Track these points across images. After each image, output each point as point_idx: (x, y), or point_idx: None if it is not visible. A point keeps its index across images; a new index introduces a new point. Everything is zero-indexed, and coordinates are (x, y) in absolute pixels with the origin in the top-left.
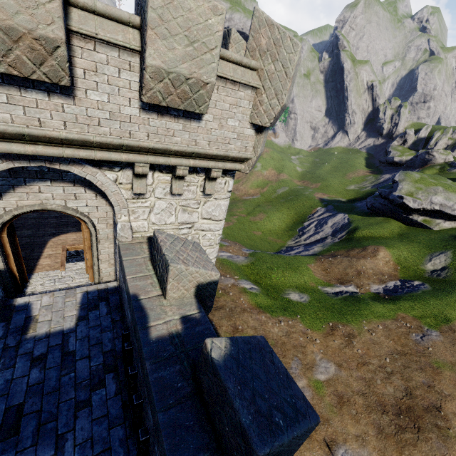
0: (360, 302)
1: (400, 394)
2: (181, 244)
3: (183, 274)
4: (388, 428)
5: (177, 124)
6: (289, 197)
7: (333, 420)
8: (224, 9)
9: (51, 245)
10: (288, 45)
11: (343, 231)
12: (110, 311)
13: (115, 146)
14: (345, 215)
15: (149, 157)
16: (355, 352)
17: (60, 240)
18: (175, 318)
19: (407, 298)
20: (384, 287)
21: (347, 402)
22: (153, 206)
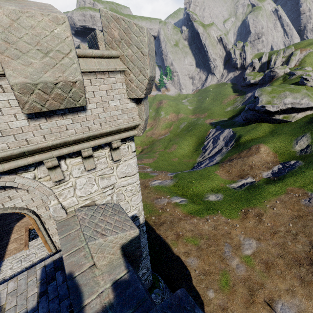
0: (258, 188)
1: (307, 248)
2: (100, 213)
3: (104, 245)
4: (307, 277)
5: (66, 120)
6: (189, 128)
7: (266, 283)
8: (64, 17)
9: (16, 229)
10: (136, 30)
11: (231, 141)
12: (65, 277)
13: (18, 155)
14: (229, 129)
15: (53, 152)
16: (266, 226)
17: (23, 223)
18: (107, 286)
19: (289, 175)
20: (271, 172)
21: (272, 266)
22: (75, 184)
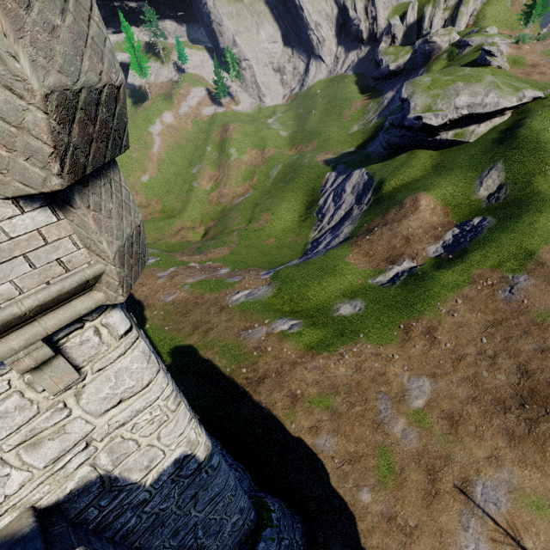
0: (424, 279)
1: (514, 378)
2: None
3: None
4: (518, 428)
5: None
6: (288, 177)
7: (455, 453)
8: None
9: None
10: None
11: (367, 193)
12: None
13: None
14: (361, 170)
15: None
16: (444, 348)
17: None
18: None
19: (474, 247)
20: (442, 244)
21: (460, 420)
22: None
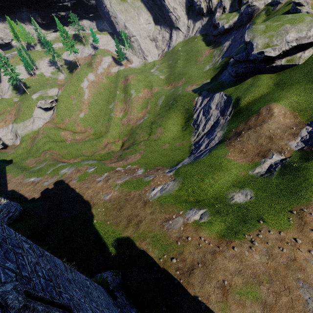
0: (299, 170)
1: None
2: None
3: None
4: None
5: None
6: (169, 103)
7: None
8: None
9: None
10: None
11: (228, 108)
12: None
13: None
14: (220, 93)
15: None
16: None
17: None
18: None
19: None
20: (301, 139)
21: None
22: None
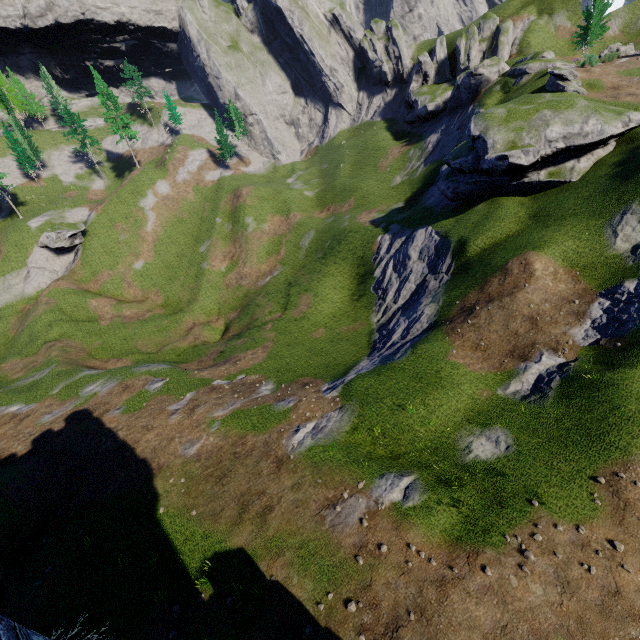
0: (598, 388)
1: None
2: None
3: None
4: None
5: None
6: (325, 245)
7: None
8: None
9: None
10: None
11: (444, 258)
12: None
13: None
14: (427, 229)
15: None
16: None
17: None
18: None
19: None
20: (592, 324)
21: None
22: None
